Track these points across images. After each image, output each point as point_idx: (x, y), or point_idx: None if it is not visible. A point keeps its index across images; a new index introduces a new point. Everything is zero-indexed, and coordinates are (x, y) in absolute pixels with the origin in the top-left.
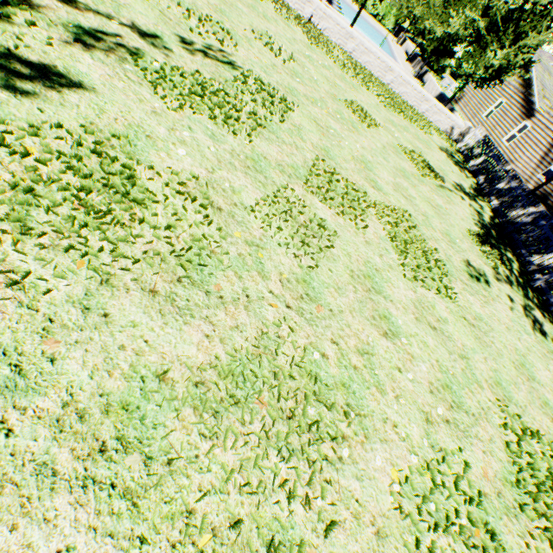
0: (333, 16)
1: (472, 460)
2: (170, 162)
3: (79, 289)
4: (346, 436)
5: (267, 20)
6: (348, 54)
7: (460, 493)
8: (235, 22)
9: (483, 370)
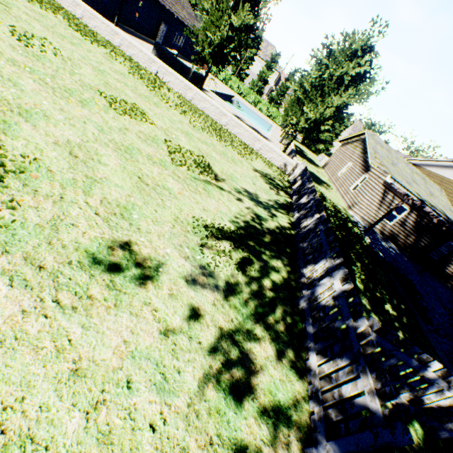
0: (174, 73)
1: None
2: None
3: None
4: None
5: (74, 45)
6: (189, 100)
7: None
8: None
9: None
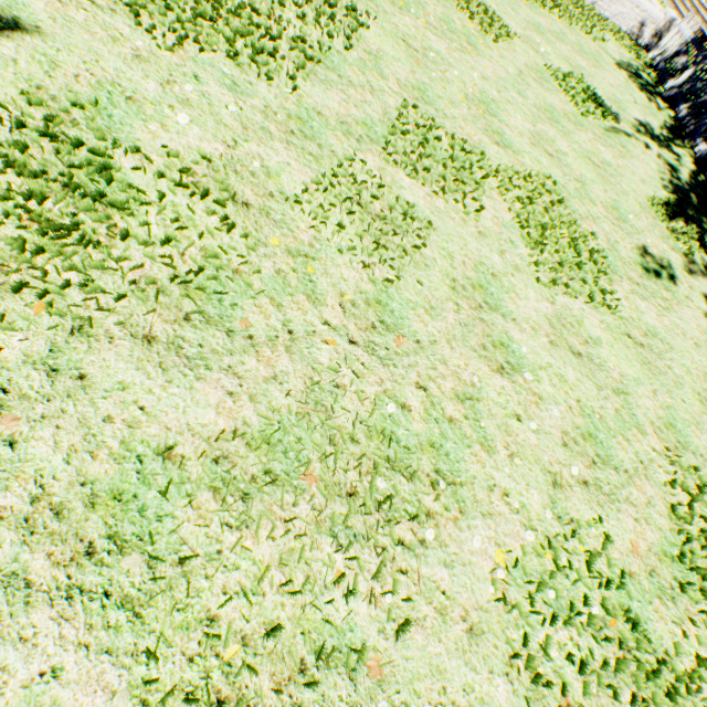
0: None
1: (616, 532)
2: (167, 137)
3: (41, 345)
4: (433, 513)
5: None
6: None
7: (593, 575)
8: None
9: (649, 408)
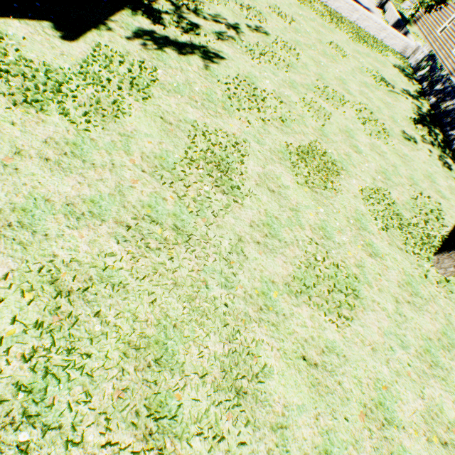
0: None
1: (392, 194)
2: (264, 86)
3: (260, 125)
4: (342, 174)
5: None
6: (324, 3)
7: (385, 199)
8: (260, 4)
9: (404, 173)
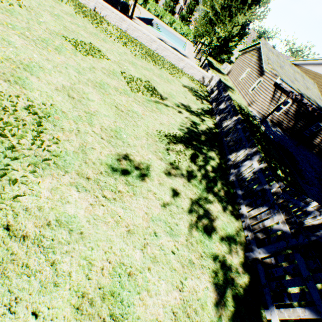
0: (109, 7)
1: None
2: None
3: None
4: None
5: None
6: (124, 31)
7: None
8: None
9: None
